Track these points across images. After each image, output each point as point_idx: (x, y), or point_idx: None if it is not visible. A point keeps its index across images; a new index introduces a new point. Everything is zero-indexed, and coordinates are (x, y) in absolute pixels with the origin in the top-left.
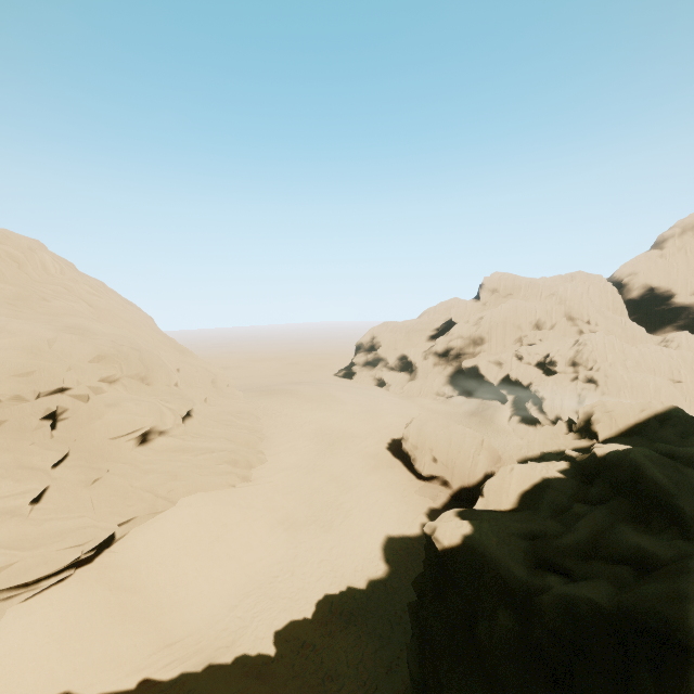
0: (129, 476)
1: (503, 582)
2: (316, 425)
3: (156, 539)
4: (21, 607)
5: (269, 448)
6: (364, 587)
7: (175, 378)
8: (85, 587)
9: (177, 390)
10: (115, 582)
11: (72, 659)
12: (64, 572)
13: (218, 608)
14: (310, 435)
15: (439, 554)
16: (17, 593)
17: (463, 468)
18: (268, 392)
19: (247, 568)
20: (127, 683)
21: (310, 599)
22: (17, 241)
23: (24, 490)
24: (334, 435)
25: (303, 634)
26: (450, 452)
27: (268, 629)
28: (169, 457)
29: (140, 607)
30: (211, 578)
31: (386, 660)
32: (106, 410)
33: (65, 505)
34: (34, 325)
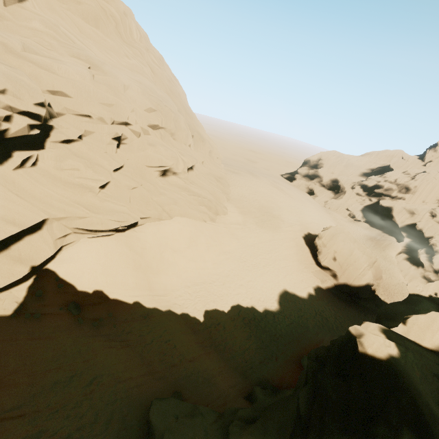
0: (152, 192)
1: (417, 412)
2: (262, 204)
3: (158, 233)
4: (87, 240)
5: (231, 207)
6: (261, 311)
7: (190, 141)
8: (118, 243)
9: (189, 149)
10: (133, 247)
11: (106, 276)
12: (110, 231)
13: (180, 283)
14: (257, 209)
15: (357, 353)
16: (87, 233)
17: (353, 273)
18: (238, 171)
19: (200, 270)
20: (129, 299)
21: (229, 302)
22: (118, 4)
23: (97, 179)
24: (272, 215)
25: (220, 319)
26: (348, 259)
27: (202, 307)
28: (175, 189)
29: (142, 265)
30: (180, 266)
31: (262, 356)
32: (148, 147)
33: (116, 196)
34: (118, 72)
